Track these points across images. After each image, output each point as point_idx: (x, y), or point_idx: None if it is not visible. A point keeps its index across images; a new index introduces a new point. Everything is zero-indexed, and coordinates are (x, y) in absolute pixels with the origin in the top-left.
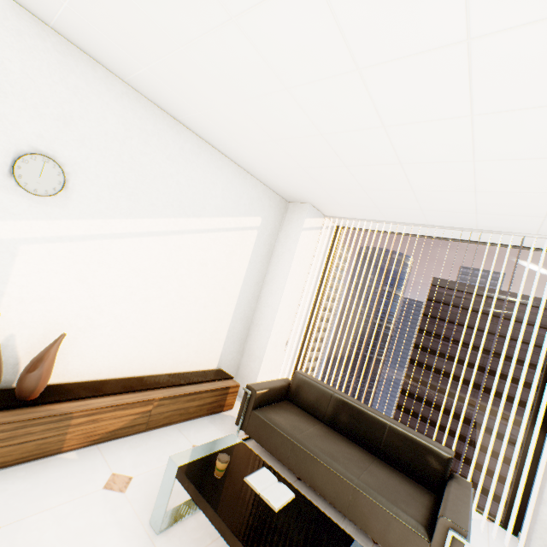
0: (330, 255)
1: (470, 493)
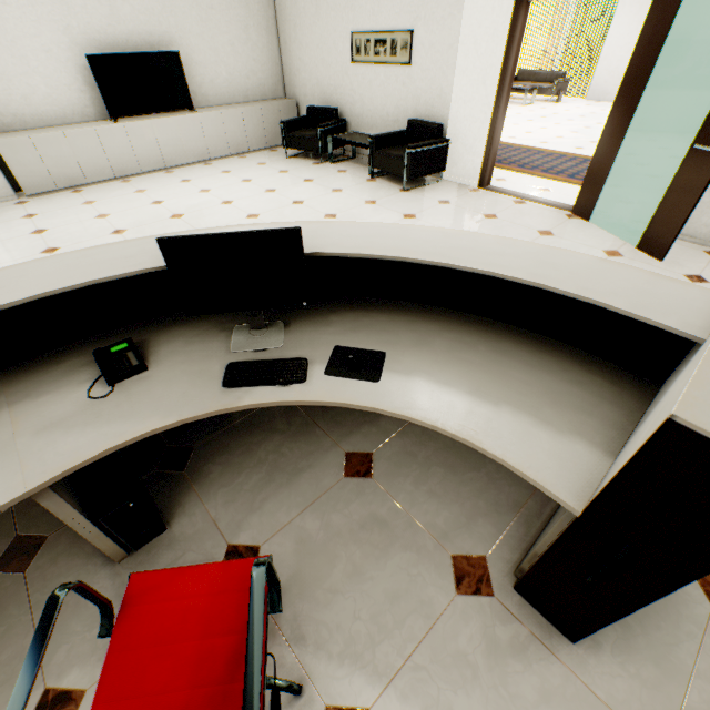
0: (532, 7)
1: (566, 79)
